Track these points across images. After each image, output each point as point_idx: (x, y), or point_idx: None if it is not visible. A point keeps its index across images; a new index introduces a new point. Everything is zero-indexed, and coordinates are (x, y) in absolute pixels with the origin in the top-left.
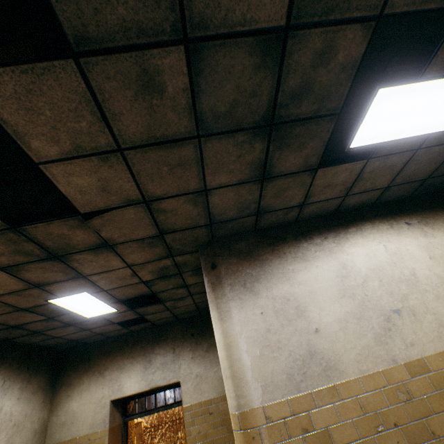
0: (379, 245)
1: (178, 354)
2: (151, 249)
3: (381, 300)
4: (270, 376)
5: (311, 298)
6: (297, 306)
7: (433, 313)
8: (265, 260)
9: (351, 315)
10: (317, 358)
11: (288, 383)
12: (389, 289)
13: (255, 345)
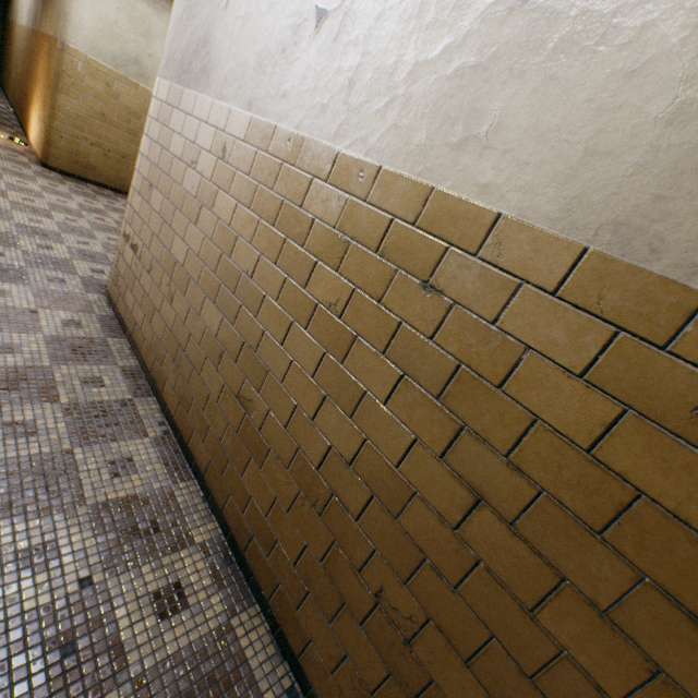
0: None
1: None
2: None
3: None
4: (174, 51)
5: None
6: None
7: (365, 55)
8: None
9: None
10: (205, 52)
11: (179, 68)
12: None
13: (183, 2)
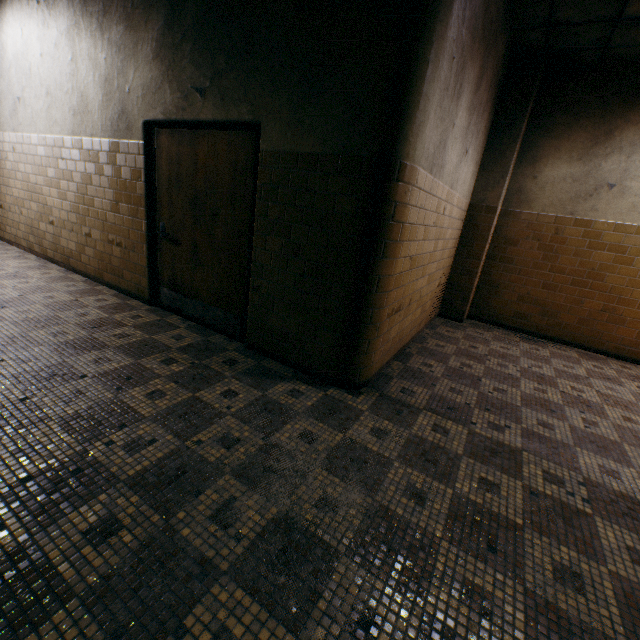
0: (20, 29)
1: None
2: None
3: (15, 88)
4: None
5: None
6: None
7: (32, 109)
8: None
9: (4, 94)
10: None
11: None
12: (19, 80)
13: None
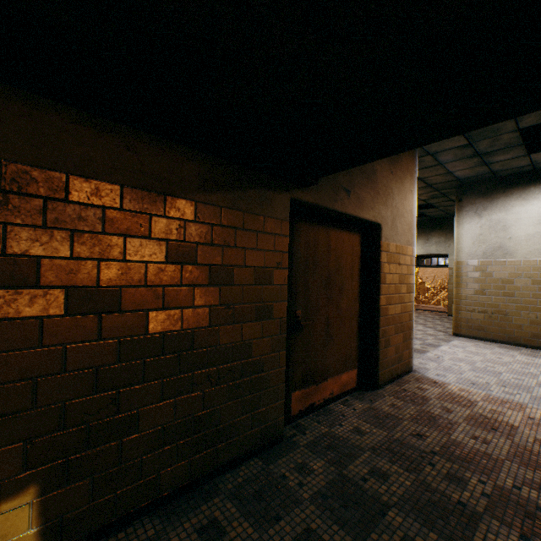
0: None
1: (448, 238)
2: (424, 190)
3: None
4: (473, 252)
5: (515, 223)
6: (503, 226)
7: None
8: (494, 198)
9: (537, 234)
10: (502, 249)
11: (481, 256)
12: None
13: (471, 240)
